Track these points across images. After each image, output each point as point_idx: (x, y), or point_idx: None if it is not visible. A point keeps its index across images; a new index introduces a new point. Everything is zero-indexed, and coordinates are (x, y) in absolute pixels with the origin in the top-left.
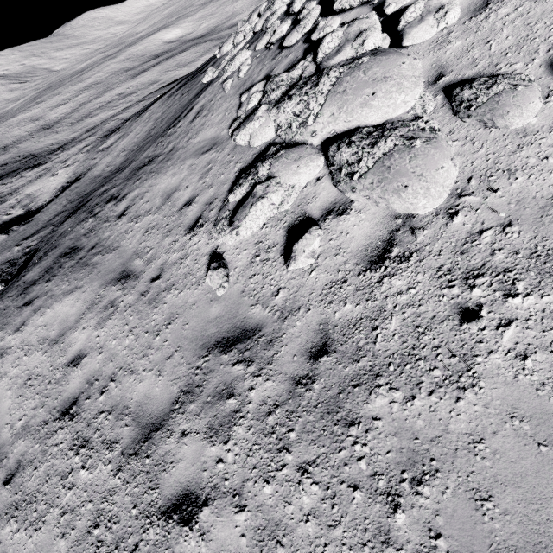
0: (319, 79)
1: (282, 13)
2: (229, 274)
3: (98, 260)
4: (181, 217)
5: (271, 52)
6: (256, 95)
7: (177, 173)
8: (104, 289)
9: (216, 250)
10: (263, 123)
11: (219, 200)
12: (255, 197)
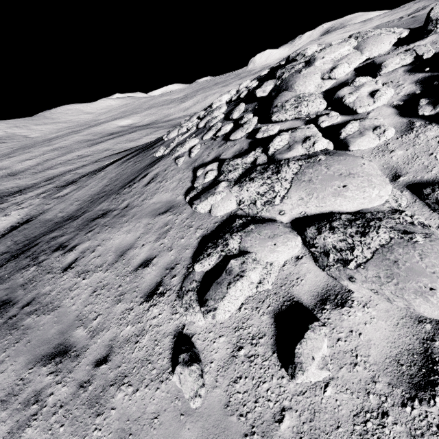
0: (279, 167)
1: (221, 118)
2: (203, 370)
3: (31, 322)
4: (136, 279)
5: (217, 142)
6: (212, 172)
7: (132, 230)
8: (30, 369)
9: (182, 329)
10: (224, 196)
11: (182, 267)
12: (231, 274)
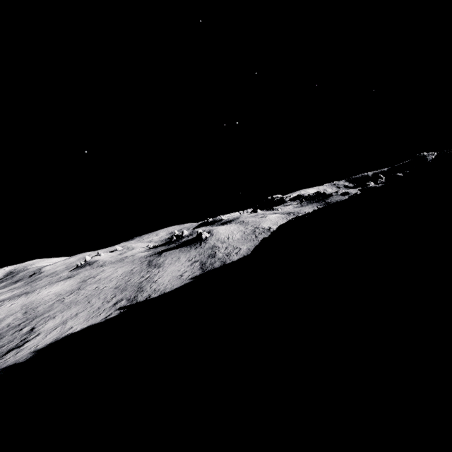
0: None
1: None
2: None
3: None
4: None
5: None
6: None
7: None
8: None
9: None
10: None
11: None
12: None
